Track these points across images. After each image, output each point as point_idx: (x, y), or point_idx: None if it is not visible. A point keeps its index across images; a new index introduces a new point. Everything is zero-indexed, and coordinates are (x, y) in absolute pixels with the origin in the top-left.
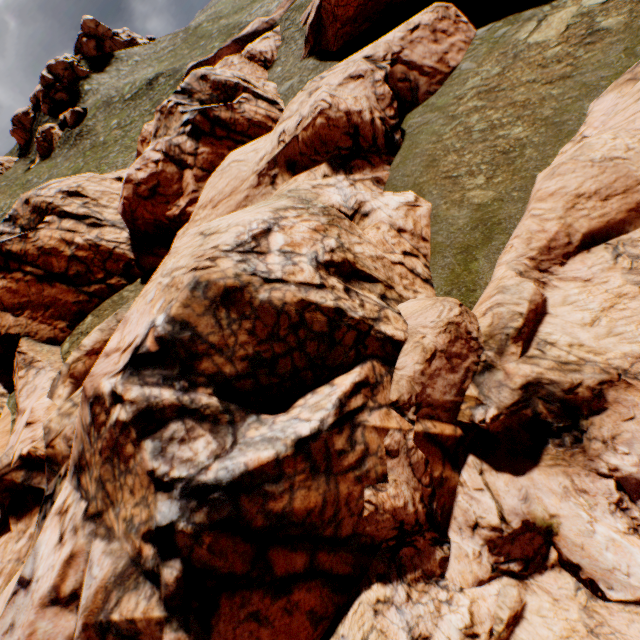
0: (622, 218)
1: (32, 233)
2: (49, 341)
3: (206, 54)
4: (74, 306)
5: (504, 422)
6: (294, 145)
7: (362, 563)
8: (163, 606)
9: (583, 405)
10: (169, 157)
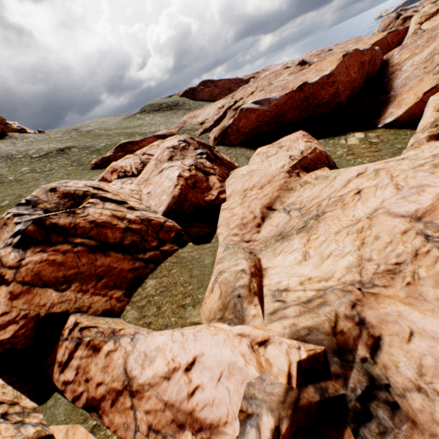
0: None
1: (79, 209)
2: (104, 314)
3: (114, 141)
4: (129, 273)
5: None
6: (305, 160)
7: None
8: None
9: None
10: (197, 168)
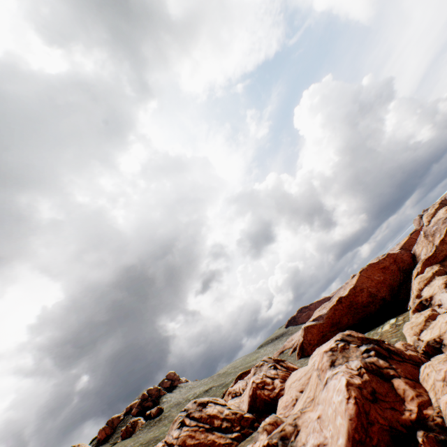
0: (422, 327)
1: (204, 408)
2: None
3: None
4: (223, 445)
5: (428, 348)
6: None
7: (416, 363)
8: (374, 357)
9: (439, 341)
10: (266, 375)
